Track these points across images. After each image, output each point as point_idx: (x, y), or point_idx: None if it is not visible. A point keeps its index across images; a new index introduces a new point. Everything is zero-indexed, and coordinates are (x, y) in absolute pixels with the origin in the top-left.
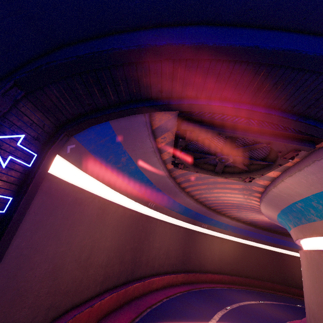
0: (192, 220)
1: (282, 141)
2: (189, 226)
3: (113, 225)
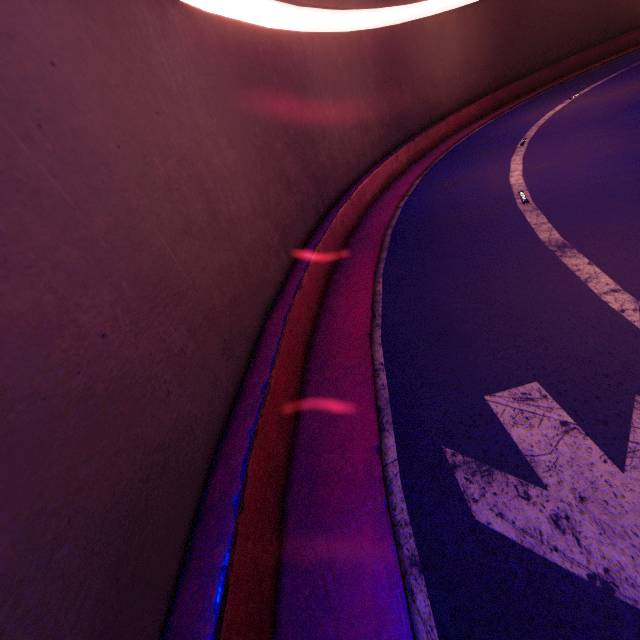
0: None
1: None
2: (378, 22)
3: (199, 90)
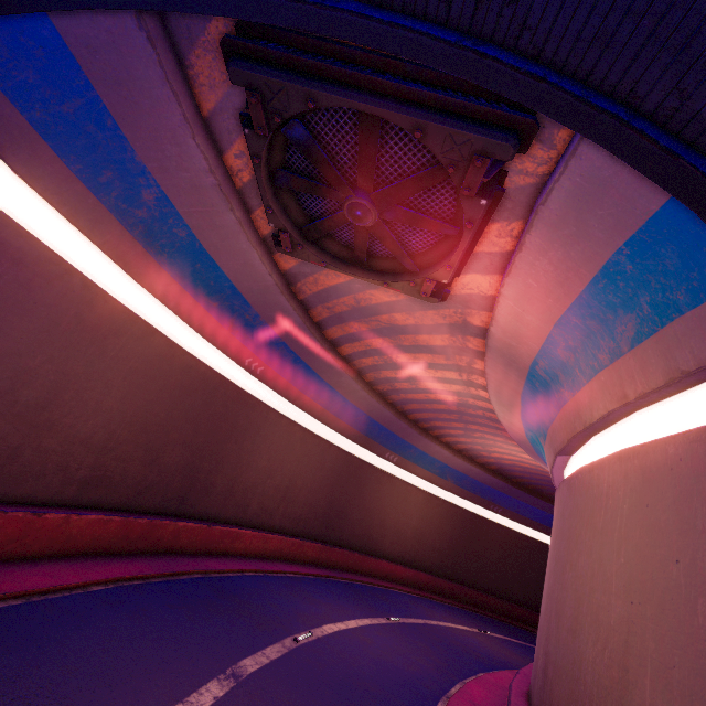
0: (361, 437)
1: (444, 121)
2: (355, 451)
3: (133, 367)
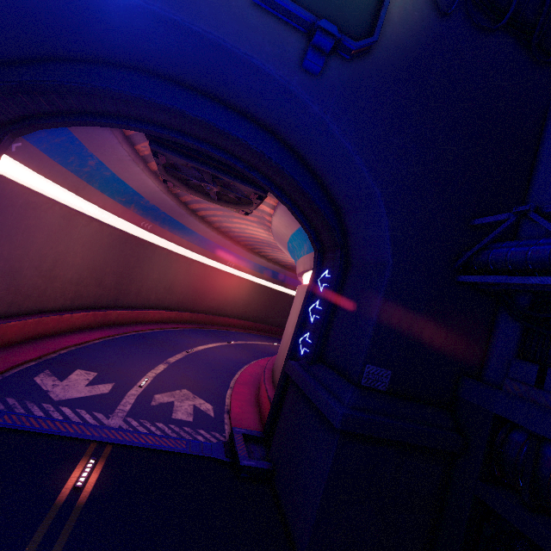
0: (212, 255)
1: (241, 183)
2: (209, 262)
3: (85, 241)
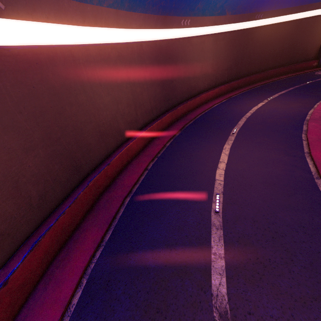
0: (159, 19)
1: None
2: (159, 36)
3: None
